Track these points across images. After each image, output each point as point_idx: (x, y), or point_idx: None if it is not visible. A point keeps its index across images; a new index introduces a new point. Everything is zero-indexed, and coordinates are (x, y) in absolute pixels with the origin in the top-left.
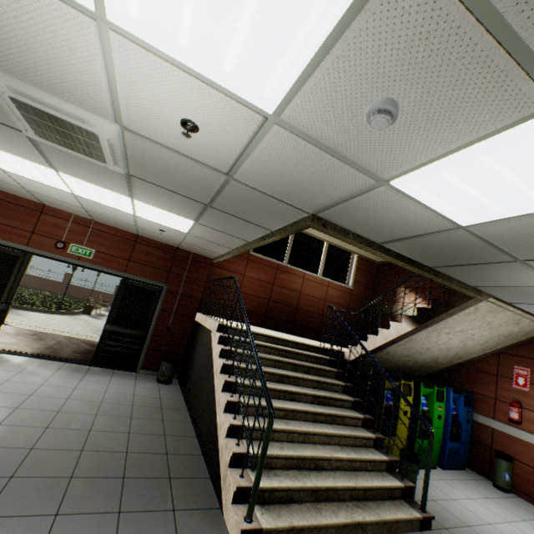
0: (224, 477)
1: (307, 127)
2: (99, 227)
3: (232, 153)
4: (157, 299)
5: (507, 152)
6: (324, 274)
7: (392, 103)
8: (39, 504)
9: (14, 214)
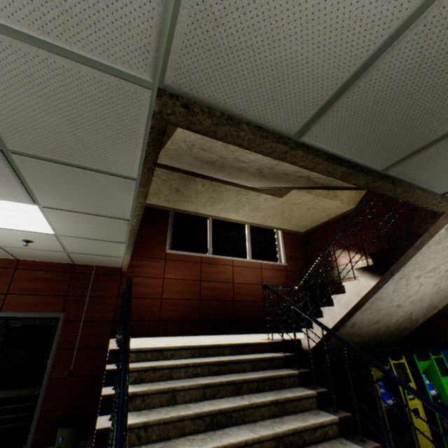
0: None
1: None
2: None
3: None
4: (54, 335)
5: None
6: (254, 257)
7: None
8: None
9: None
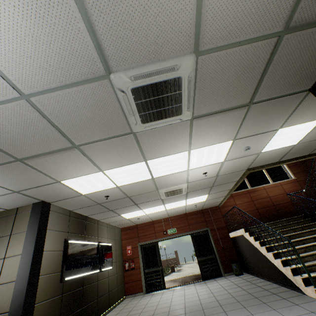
0: (295, 281)
1: (232, 158)
2: (172, 218)
3: (216, 171)
4: (208, 236)
5: (280, 135)
6: (274, 181)
7: (247, 147)
8: (236, 307)
9: (147, 229)
